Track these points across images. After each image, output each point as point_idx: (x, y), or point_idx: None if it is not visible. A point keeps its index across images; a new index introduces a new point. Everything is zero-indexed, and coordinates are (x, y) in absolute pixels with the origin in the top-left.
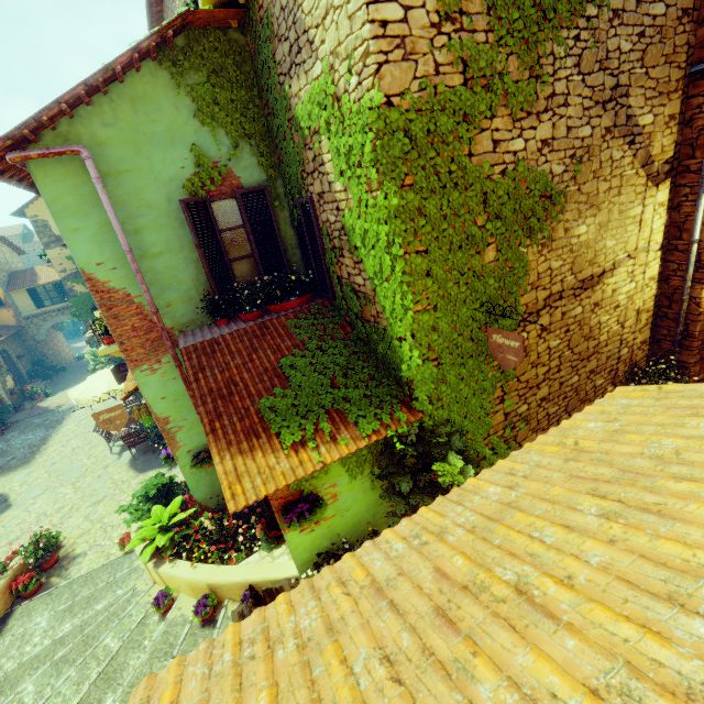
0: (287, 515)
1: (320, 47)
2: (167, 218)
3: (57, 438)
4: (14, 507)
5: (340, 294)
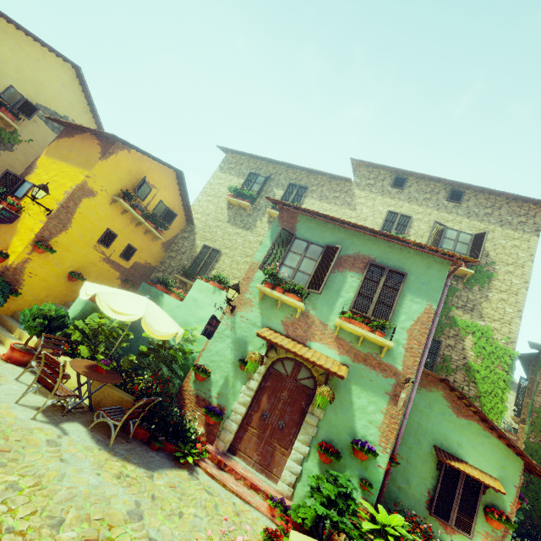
0: (521, 499)
1: (487, 321)
2: None
3: None
4: None
5: None
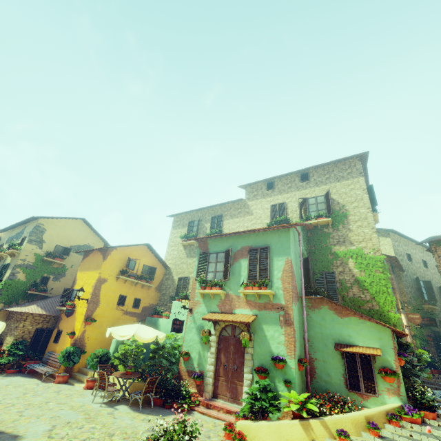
0: (401, 356)
1: (356, 245)
2: (299, 258)
3: None
4: (29, 436)
5: (348, 300)
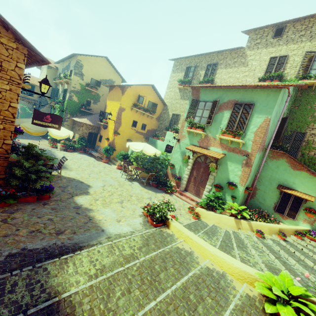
0: None
1: None
2: (278, 117)
3: (67, 162)
4: (94, 187)
5: (306, 157)
